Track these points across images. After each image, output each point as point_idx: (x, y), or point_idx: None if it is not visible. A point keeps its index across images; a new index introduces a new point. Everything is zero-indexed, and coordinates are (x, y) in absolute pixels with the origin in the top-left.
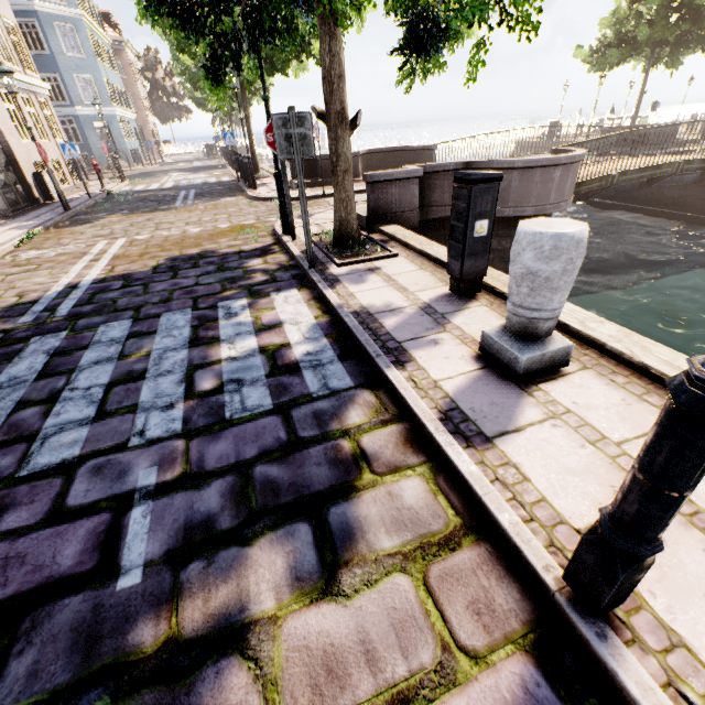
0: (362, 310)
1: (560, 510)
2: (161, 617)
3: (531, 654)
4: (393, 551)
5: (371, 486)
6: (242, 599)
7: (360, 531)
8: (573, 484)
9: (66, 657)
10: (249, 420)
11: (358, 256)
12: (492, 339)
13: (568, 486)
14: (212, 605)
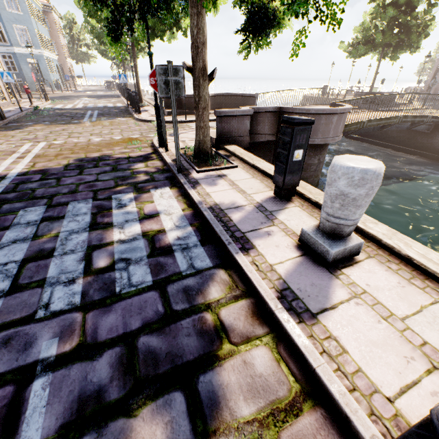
0: (216, 206)
1: (373, 379)
2: None
3: None
4: (251, 418)
5: (230, 355)
6: None
7: (224, 399)
8: (378, 355)
9: None
10: (134, 294)
11: (211, 165)
12: (309, 235)
13: (375, 357)
14: None
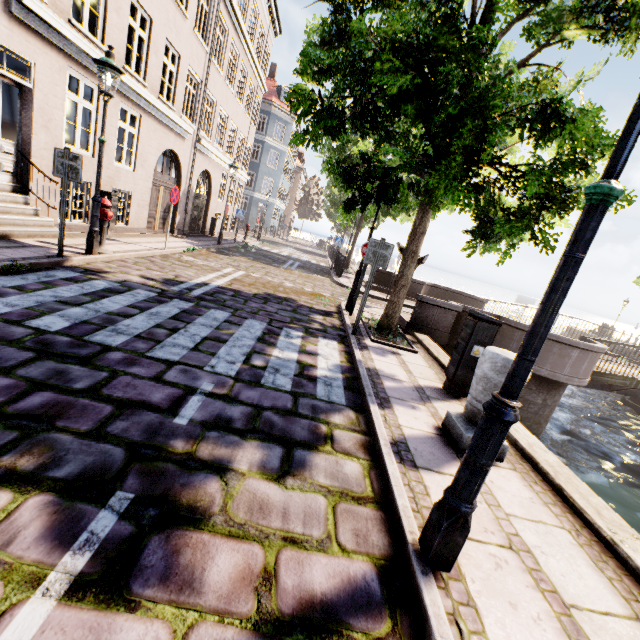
0: (374, 369)
1: None
2: (189, 442)
3: (377, 568)
4: (324, 485)
5: (328, 453)
6: (231, 458)
7: (310, 467)
8: None
9: (141, 432)
10: (273, 389)
11: (389, 341)
12: (452, 418)
13: None
14: (215, 452)
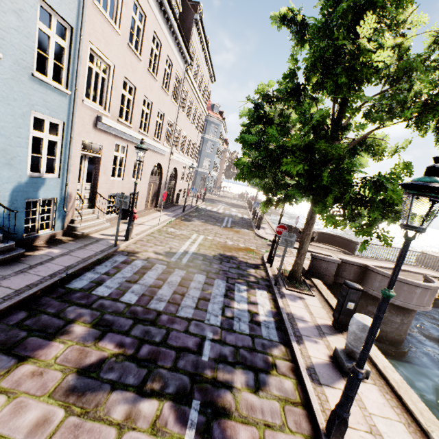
0: (291, 314)
1: None
2: (212, 371)
3: None
4: (276, 395)
5: (275, 375)
6: (232, 380)
7: (268, 384)
8: None
9: (191, 366)
10: (240, 333)
11: (296, 288)
12: (338, 351)
13: None
14: (224, 376)
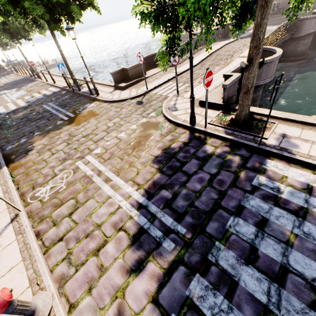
0: None
1: None
2: None
3: None
4: None
5: None
6: None
7: None
8: None
9: None
10: None
11: (261, 129)
12: None
13: None
14: None
